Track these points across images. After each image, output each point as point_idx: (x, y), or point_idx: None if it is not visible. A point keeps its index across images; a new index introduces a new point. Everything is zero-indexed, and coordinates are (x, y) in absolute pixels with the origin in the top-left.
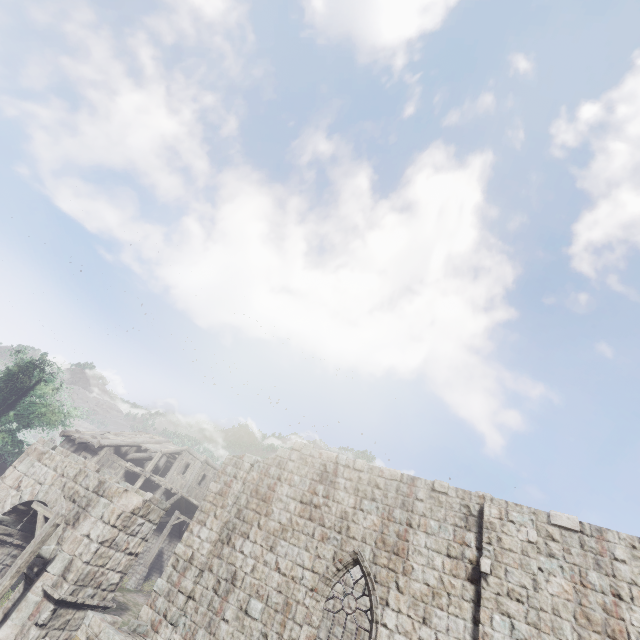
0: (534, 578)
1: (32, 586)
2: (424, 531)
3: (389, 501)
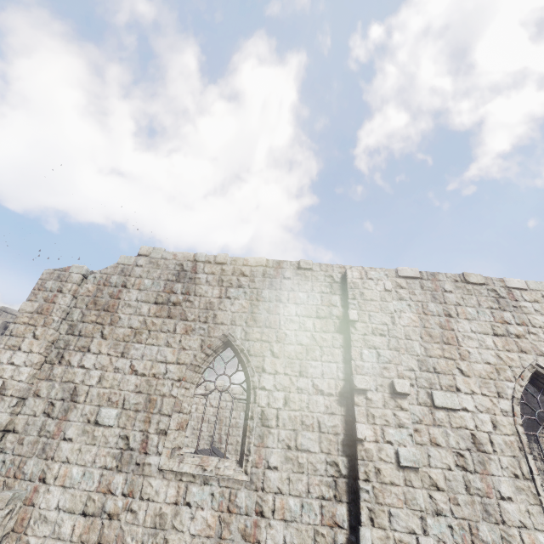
0: (392, 316)
1: None
2: (294, 303)
3: (257, 285)
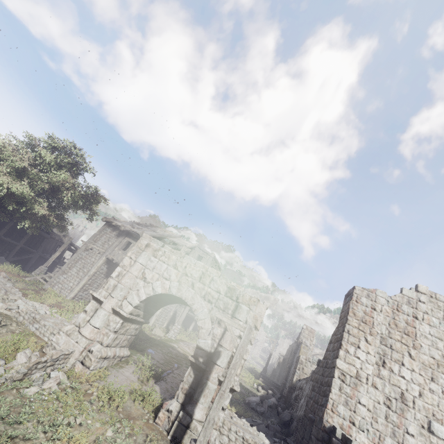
0: None
1: (208, 376)
2: None
3: None
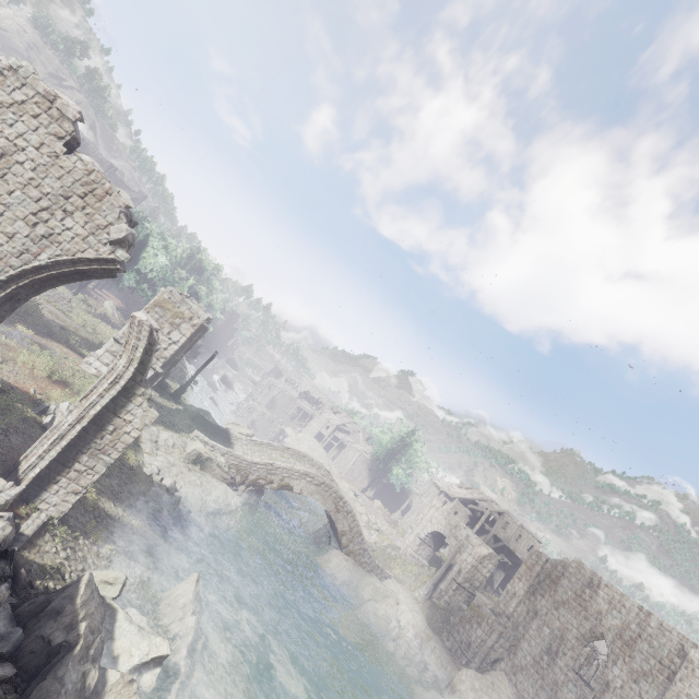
0: None
1: (447, 572)
2: (647, 643)
3: (629, 617)
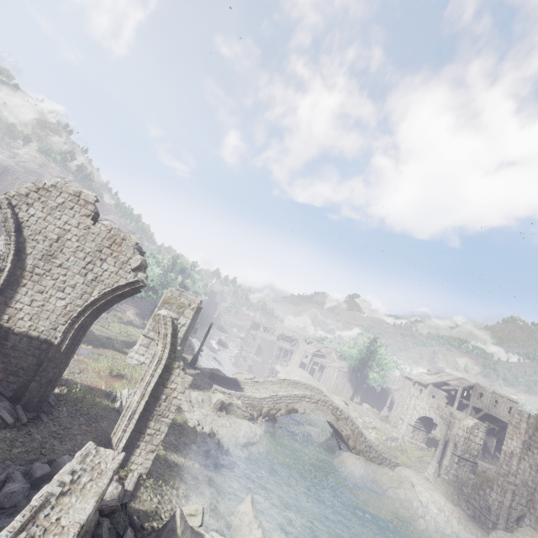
0: None
1: (445, 449)
2: None
3: None
